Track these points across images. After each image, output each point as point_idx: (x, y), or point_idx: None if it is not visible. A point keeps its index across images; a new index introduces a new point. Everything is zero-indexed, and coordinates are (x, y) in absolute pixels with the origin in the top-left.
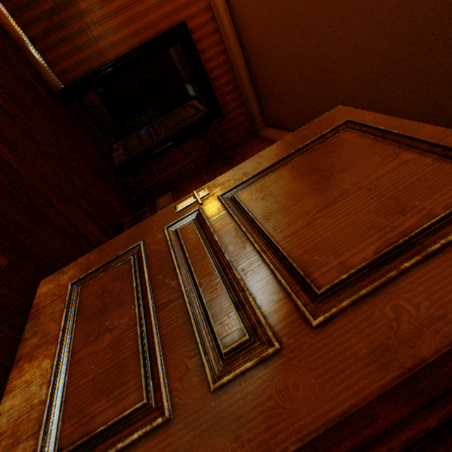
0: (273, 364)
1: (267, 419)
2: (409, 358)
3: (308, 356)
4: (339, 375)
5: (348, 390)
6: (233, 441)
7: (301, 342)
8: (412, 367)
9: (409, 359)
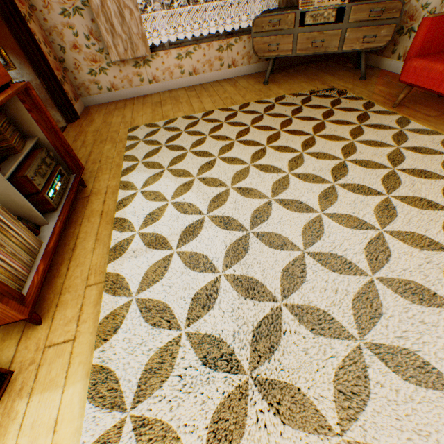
0: (8, 51)
1: (20, 57)
2: (1, 19)
3: (4, 42)
4: (7, 37)
5: (11, 36)
6: (26, 66)
7: (0, 42)
8: (3, 20)
9: (1, 19)
